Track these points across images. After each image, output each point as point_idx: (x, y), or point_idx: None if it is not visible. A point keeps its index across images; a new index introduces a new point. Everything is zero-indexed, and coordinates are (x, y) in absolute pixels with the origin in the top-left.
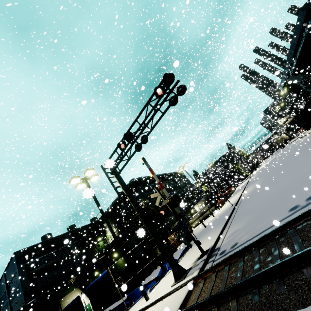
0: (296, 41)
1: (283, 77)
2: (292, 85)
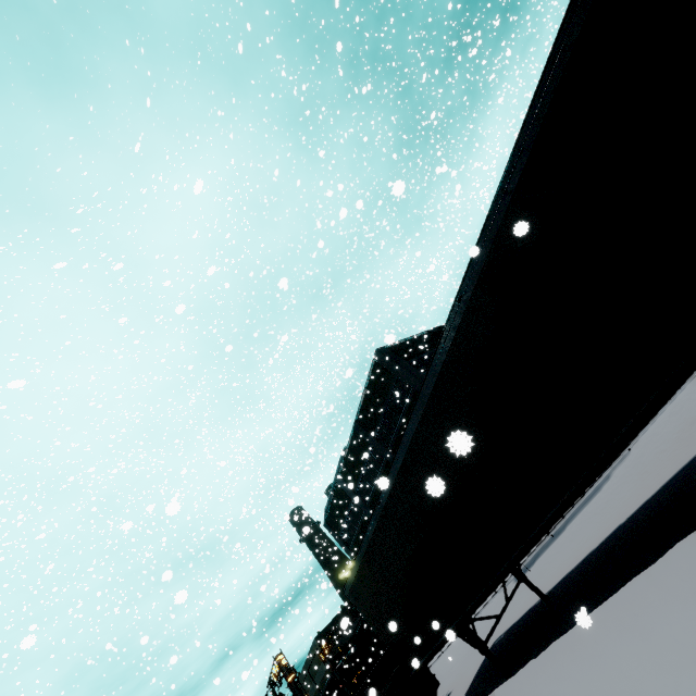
0: None
1: None
2: None
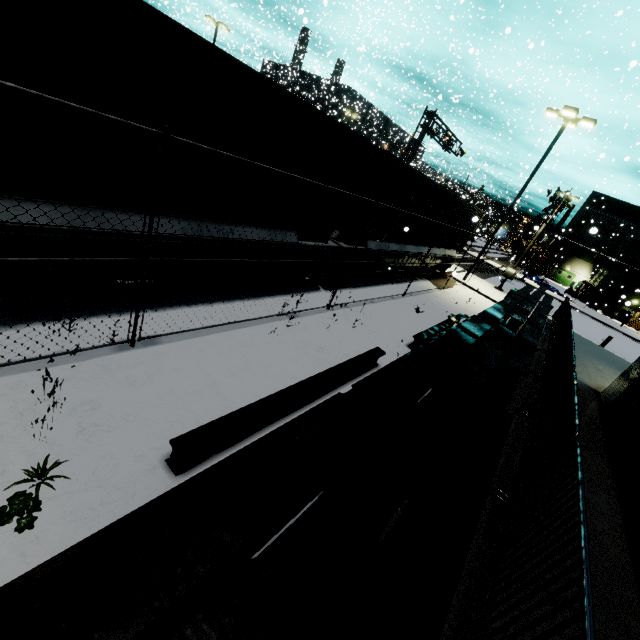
0: None
1: None
2: None
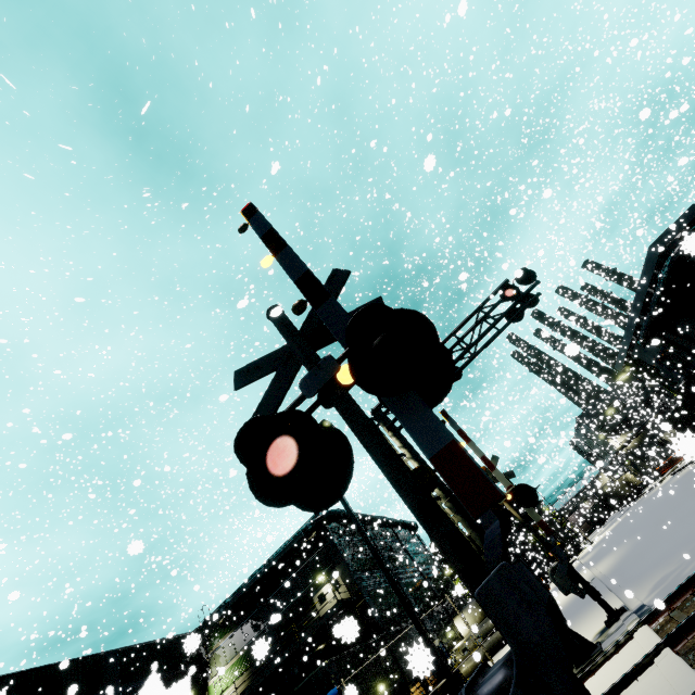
0: (645, 289)
1: (623, 346)
2: (640, 364)
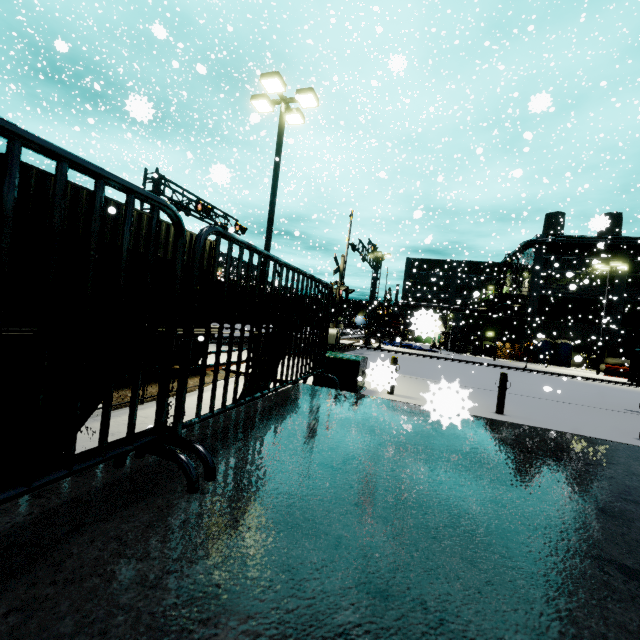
0: None
1: None
2: None
